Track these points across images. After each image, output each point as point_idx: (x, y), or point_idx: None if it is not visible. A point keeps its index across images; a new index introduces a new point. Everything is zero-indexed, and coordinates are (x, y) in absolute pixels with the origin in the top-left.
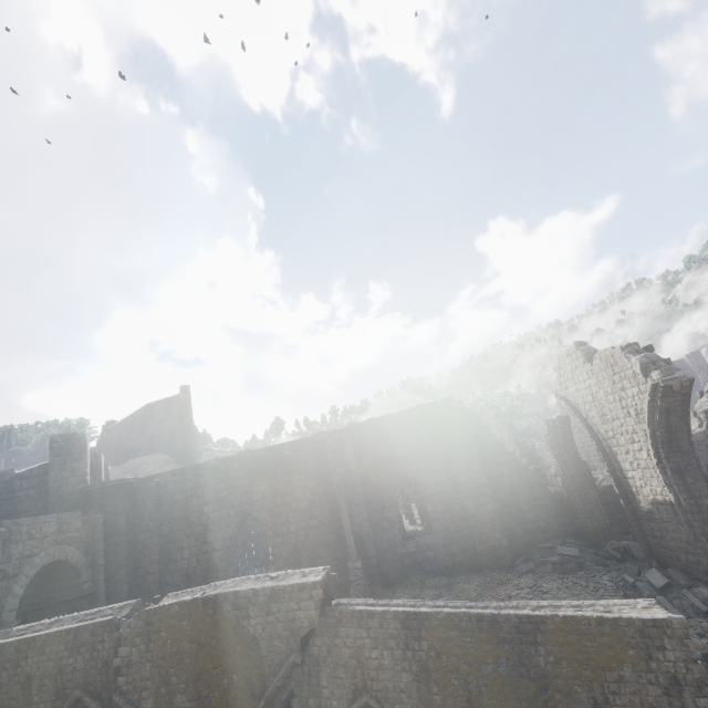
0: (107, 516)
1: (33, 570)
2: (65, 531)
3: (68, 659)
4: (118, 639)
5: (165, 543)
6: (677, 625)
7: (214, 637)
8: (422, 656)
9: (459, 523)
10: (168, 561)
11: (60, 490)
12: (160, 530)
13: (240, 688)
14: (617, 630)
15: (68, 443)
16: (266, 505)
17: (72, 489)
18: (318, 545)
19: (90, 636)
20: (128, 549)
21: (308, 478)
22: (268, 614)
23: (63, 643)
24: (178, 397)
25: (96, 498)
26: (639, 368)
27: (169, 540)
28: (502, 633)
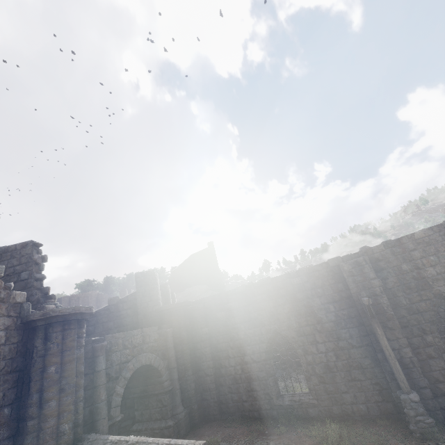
0: (174, 329)
1: (129, 373)
2: (148, 342)
3: None
4: None
5: (215, 352)
6: None
7: None
8: None
9: None
10: (219, 366)
11: (144, 310)
12: (210, 341)
13: None
14: None
15: (145, 277)
16: (291, 324)
17: (151, 309)
18: (351, 367)
19: None
20: (191, 355)
21: (327, 301)
22: None
23: None
24: (207, 249)
25: (166, 316)
26: None
27: (218, 350)
28: None
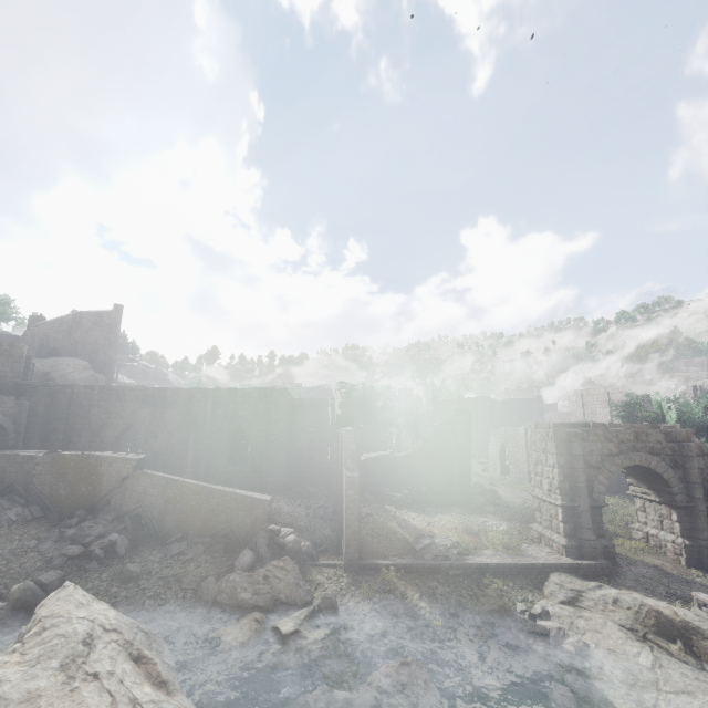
0: (32, 403)
1: None
2: (4, 407)
3: (8, 467)
4: (37, 464)
5: (69, 430)
6: (266, 502)
7: (83, 471)
8: (170, 494)
9: (263, 463)
10: (69, 441)
11: (1, 379)
12: (68, 421)
13: (90, 492)
14: (245, 499)
15: (12, 348)
16: (145, 423)
17: (10, 380)
18: (172, 455)
19: (22, 460)
20: (43, 427)
21: (178, 414)
22: (111, 467)
23: (7, 460)
24: (110, 313)
25: (26, 390)
26: (338, 406)
27: (73, 429)
28: (204, 492)
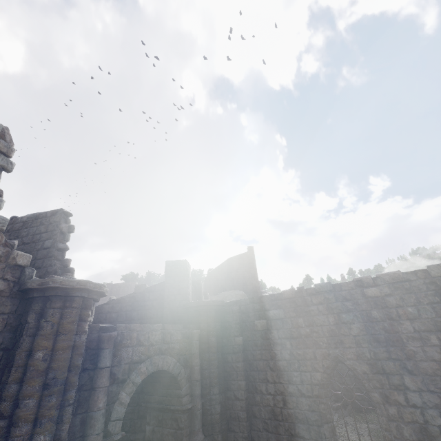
0: (202, 332)
1: (139, 377)
2: (168, 341)
3: None
4: None
5: (249, 370)
6: None
7: None
8: None
9: None
10: (253, 390)
11: (171, 304)
12: (244, 355)
13: None
14: None
15: (175, 267)
16: (362, 353)
17: (178, 304)
18: None
19: None
20: (219, 367)
21: (426, 327)
22: None
23: None
24: (246, 254)
25: (194, 314)
26: None
27: (253, 368)
28: None
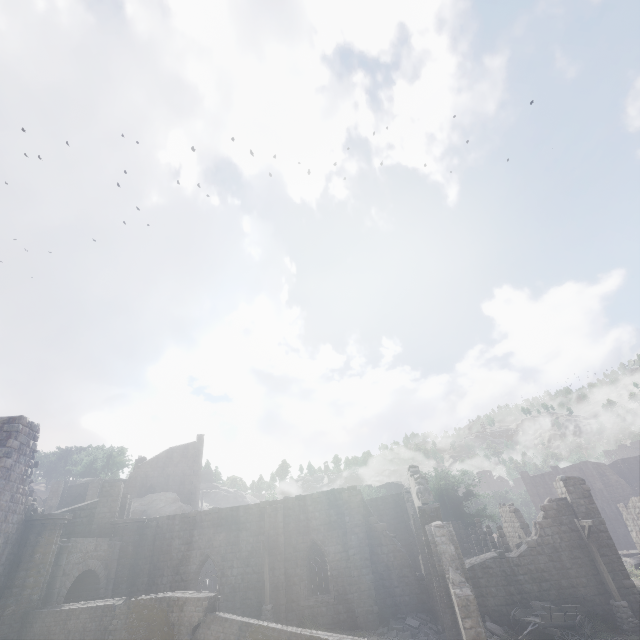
0: (123, 543)
1: (78, 573)
2: (98, 550)
3: (89, 623)
4: (114, 616)
5: (153, 570)
6: None
7: (155, 620)
8: None
9: (347, 587)
10: (153, 583)
11: (100, 521)
12: (152, 559)
13: None
14: None
15: (111, 488)
16: (220, 551)
17: (107, 521)
18: (248, 588)
19: (101, 612)
20: (130, 570)
21: (251, 534)
22: (182, 611)
23: (89, 614)
24: (194, 444)
25: (119, 529)
26: (416, 495)
27: (156, 567)
28: (282, 639)
